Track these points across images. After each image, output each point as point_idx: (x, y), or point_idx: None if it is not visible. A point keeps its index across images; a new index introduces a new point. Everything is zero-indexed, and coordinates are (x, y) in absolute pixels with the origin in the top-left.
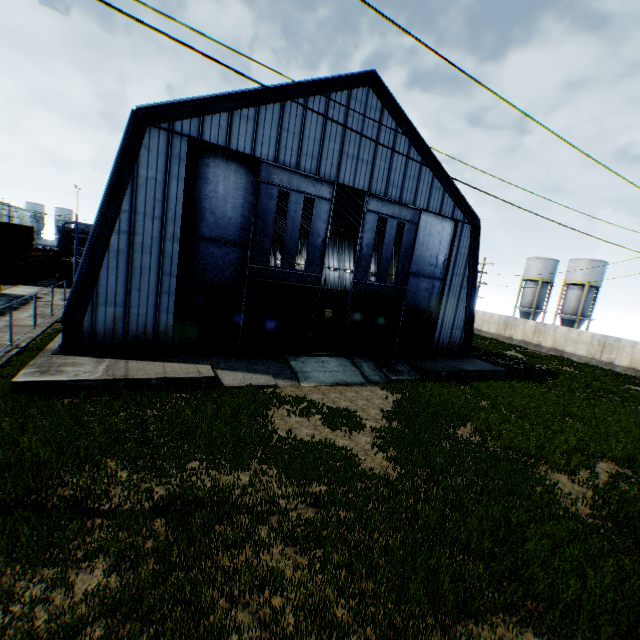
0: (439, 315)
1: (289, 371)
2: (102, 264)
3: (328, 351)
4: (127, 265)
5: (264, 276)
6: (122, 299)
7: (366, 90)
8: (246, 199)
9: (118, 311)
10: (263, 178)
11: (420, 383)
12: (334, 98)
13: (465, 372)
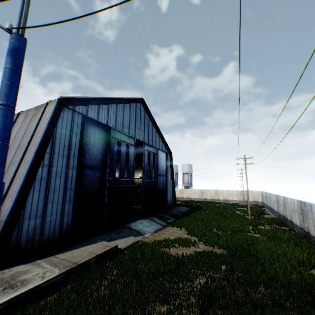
0: (166, 191)
1: (135, 231)
2: (31, 188)
3: (134, 218)
4: (46, 187)
5: (113, 183)
6: (41, 212)
7: (140, 104)
8: (102, 145)
9: (37, 221)
10: (112, 135)
11: (181, 220)
12: (132, 105)
13: (184, 212)
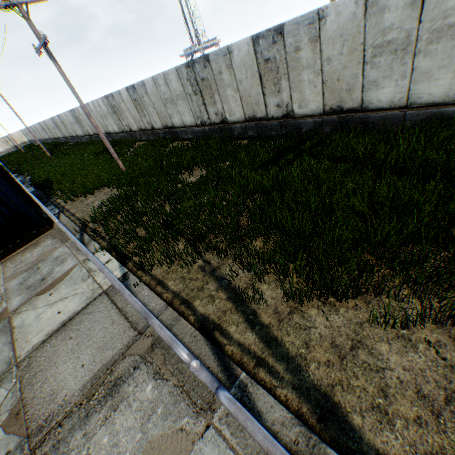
0: None
1: None
2: None
3: None
4: None
5: None
6: None
7: None
8: None
9: None
10: None
11: None
12: None
13: None
